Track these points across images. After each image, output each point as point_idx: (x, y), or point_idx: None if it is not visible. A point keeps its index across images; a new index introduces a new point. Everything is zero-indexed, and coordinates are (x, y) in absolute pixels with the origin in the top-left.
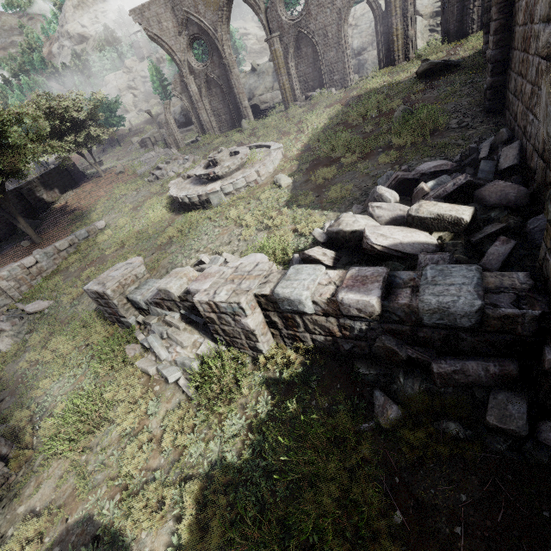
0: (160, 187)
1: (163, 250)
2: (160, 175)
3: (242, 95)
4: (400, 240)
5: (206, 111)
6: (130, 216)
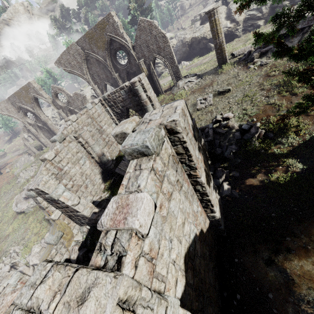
0: (19, 189)
1: (6, 239)
2: (20, 180)
3: (56, 131)
4: (34, 263)
5: (43, 137)
6: (2, 212)
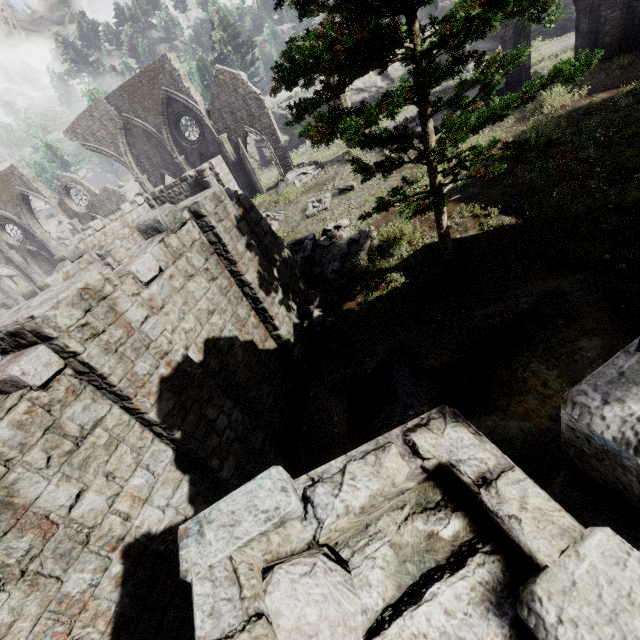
0: None
1: None
2: None
3: None
4: None
5: (38, 274)
6: None
